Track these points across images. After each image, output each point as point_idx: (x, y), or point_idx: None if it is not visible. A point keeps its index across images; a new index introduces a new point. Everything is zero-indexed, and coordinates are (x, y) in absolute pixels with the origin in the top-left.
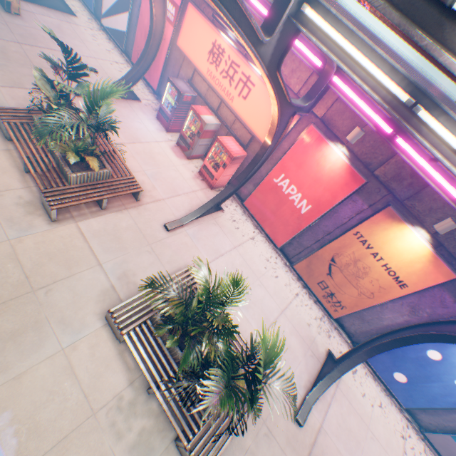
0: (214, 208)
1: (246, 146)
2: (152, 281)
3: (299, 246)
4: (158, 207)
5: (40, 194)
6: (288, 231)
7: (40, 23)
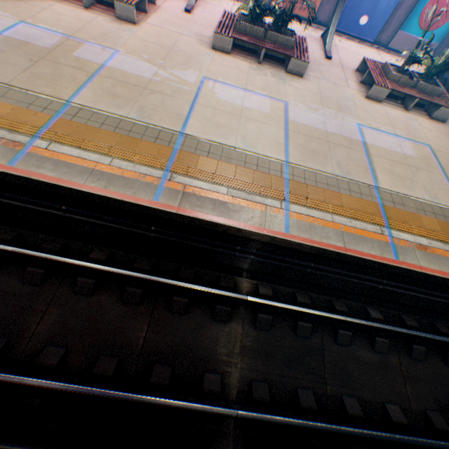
0: None
1: None
2: None
3: None
4: (169, 6)
5: (110, 17)
6: None
7: None
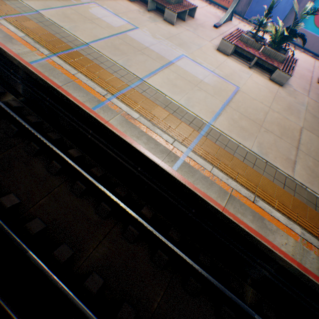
0: None
1: None
2: None
3: None
4: None
5: None
6: None
7: None
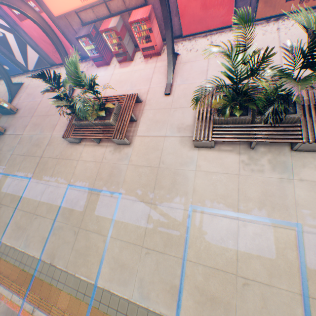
0: (173, 58)
1: (145, 2)
2: (195, 99)
3: (245, 1)
4: (152, 93)
5: (112, 144)
6: (227, 5)
7: (24, 102)
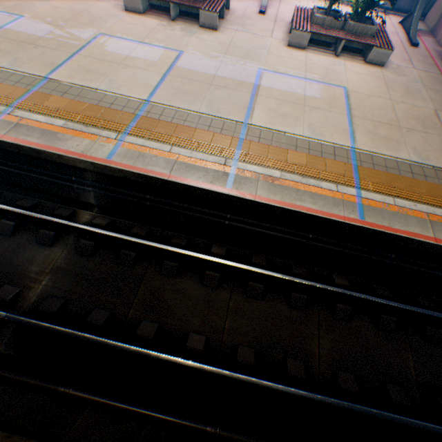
0: None
1: None
2: None
3: None
4: None
5: None
6: None
7: None
